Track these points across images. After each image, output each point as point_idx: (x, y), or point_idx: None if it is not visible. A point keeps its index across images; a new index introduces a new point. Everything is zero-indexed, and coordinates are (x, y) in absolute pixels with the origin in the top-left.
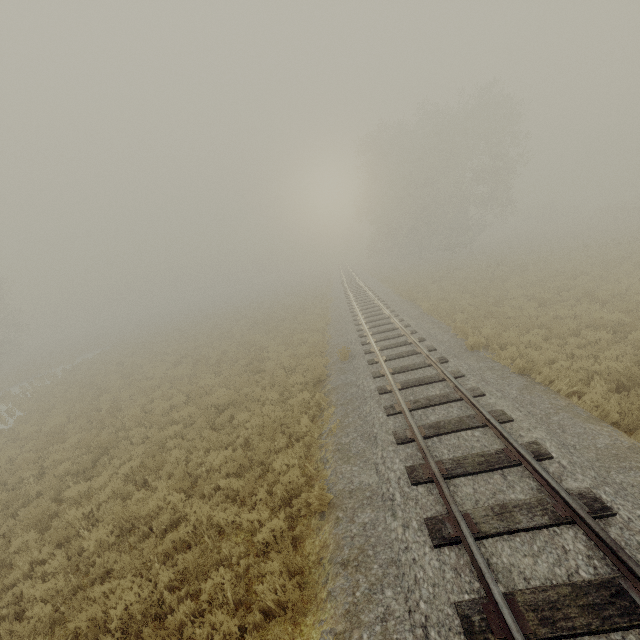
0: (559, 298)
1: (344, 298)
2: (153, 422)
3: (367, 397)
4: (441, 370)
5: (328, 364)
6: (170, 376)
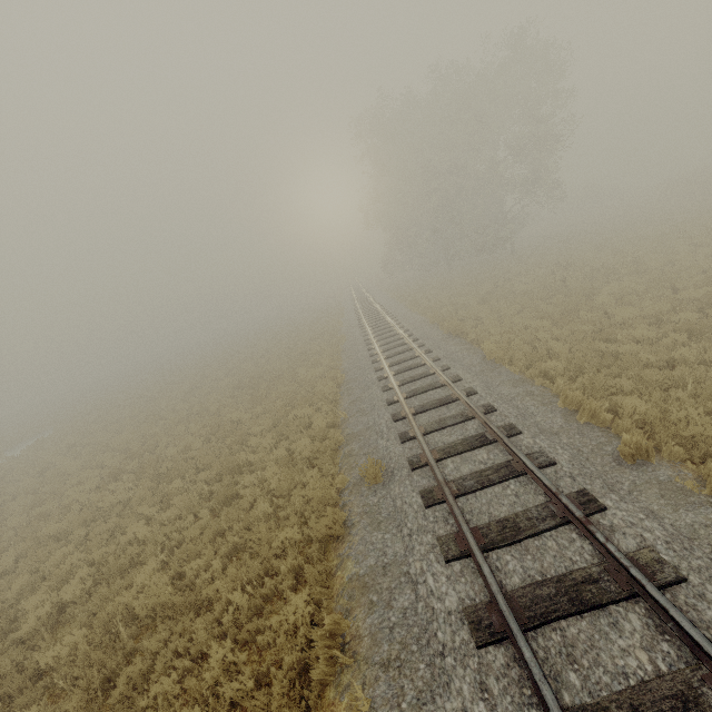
0: (709, 319)
1: (360, 335)
2: (1, 673)
3: (446, 650)
4: (616, 559)
5: (345, 488)
6: (88, 512)
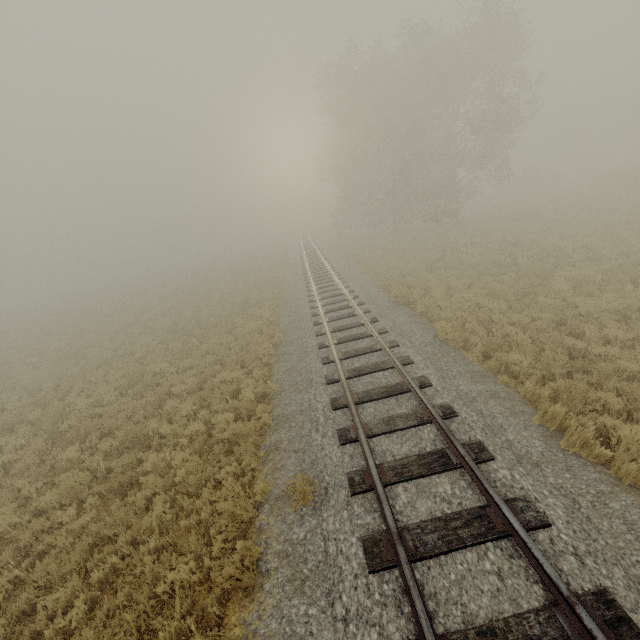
0: None
1: (304, 290)
2: None
3: None
4: None
5: (265, 501)
6: None
